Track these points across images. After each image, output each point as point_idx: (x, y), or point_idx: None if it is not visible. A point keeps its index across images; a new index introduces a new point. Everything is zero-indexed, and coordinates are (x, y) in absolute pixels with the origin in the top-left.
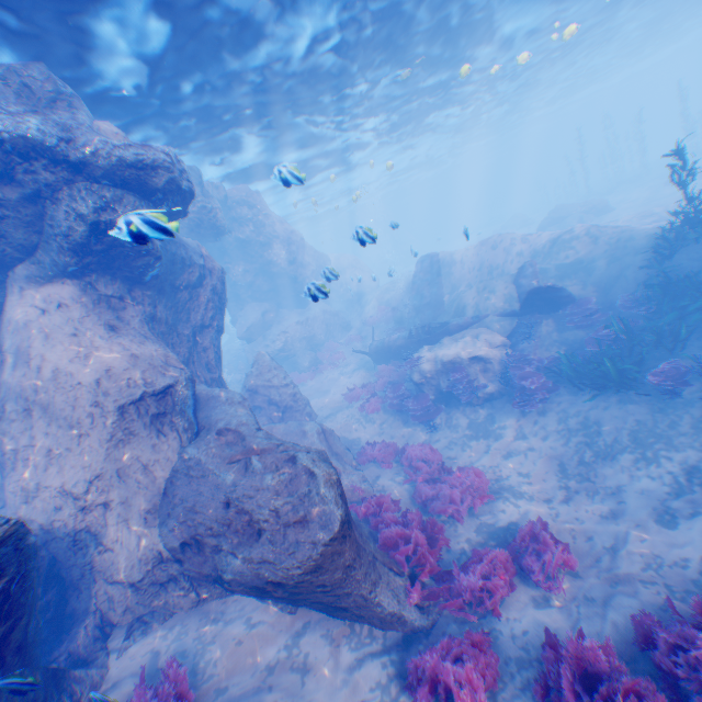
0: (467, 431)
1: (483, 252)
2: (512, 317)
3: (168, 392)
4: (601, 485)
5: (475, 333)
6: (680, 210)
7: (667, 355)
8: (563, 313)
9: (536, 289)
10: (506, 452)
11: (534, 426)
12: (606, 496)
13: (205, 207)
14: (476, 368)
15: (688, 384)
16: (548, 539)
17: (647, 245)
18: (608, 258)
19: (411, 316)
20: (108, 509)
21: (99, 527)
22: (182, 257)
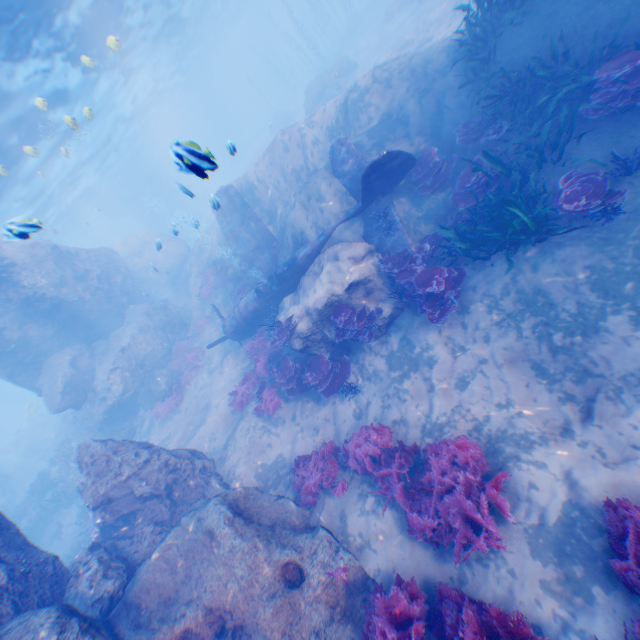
0: (394, 373)
1: (277, 158)
2: (359, 215)
3: None
4: (617, 375)
5: (331, 255)
6: None
7: (558, 172)
8: (407, 181)
9: (373, 167)
10: (457, 379)
11: (465, 329)
12: None
13: None
14: (359, 295)
15: (615, 193)
16: None
17: (449, 58)
18: (416, 95)
19: (246, 269)
20: None
21: None
22: None
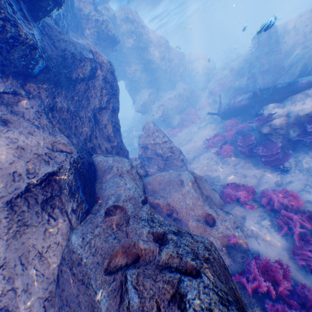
0: None
1: None
2: None
3: (53, 180)
4: None
5: None
6: None
7: None
8: None
9: None
10: None
11: None
12: None
13: (97, 20)
14: None
15: None
16: None
17: None
18: None
19: (250, 82)
20: (15, 292)
21: (12, 306)
22: (71, 52)
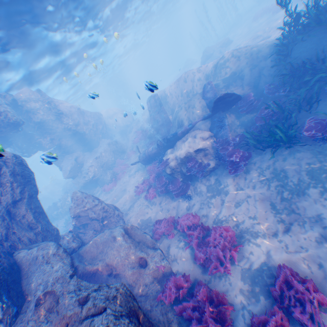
0: (208, 194)
1: (180, 85)
2: (210, 118)
3: None
4: (305, 215)
5: (192, 134)
6: (283, 23)
7: (307, 115)
8: (236, 107)
9: (219, 98)
10: (235, 202)
11: (245, 181)
12: (313, 224)
13: None
14: (200, 155)
15: None
16: (304, 289)
17: (270, 51)
18: (250, 66)
19: (155, 133)
20: None
21: None
22: None
